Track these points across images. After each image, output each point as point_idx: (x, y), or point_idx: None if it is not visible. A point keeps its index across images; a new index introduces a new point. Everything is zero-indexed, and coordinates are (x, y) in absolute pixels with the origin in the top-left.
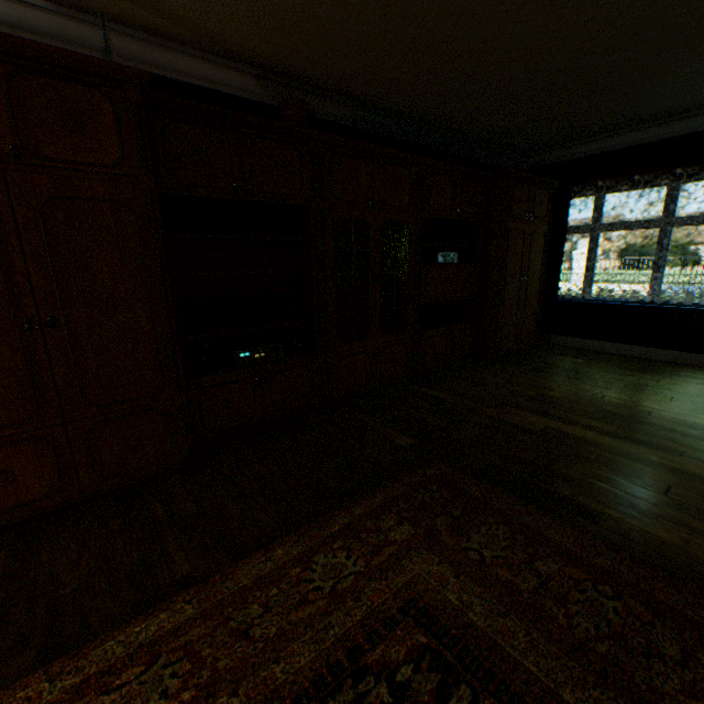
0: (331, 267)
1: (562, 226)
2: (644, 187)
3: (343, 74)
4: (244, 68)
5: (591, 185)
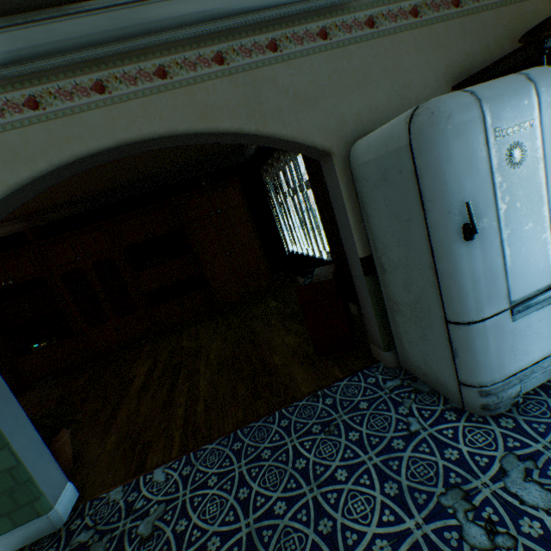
0: (69, 296)
1: (267, 199)
2: (282, 164)
3: (45, 206)
4: (15, 221)
5: (266, 167)
